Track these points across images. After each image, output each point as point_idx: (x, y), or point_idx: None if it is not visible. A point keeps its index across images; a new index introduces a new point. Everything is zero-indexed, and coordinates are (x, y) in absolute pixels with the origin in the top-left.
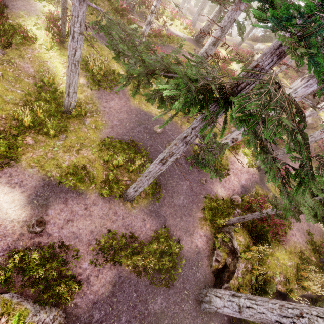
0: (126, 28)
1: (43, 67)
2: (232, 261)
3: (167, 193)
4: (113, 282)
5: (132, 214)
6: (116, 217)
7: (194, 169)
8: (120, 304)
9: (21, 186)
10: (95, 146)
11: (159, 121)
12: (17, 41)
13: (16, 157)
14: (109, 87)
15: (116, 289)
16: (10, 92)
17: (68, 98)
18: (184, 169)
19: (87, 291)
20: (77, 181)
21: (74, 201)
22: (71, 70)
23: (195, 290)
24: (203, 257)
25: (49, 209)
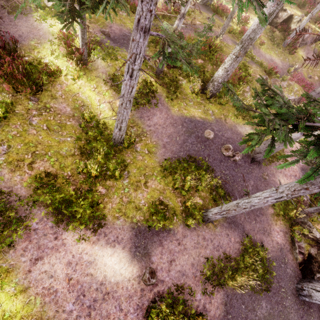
0: (176, 40)
1: (77, 101)
2: (318, 252)
3: (235, 199)
4: (223, 302)
5: (217, 233)
6: (206, 242)
7: (253, 166)
8: (235, 318)
9: (119, 242)
10: (157, 173)
11: (205, 124)
12: (44, 81)
13: (102, 214)
14: (147, 102)
15: (227, 307)
16: (63, 144)
17: (119, 132)
18: (245, 169)
19: (208, 318)
20: (163, 220)
21: (167, 240)
22: (125, 107)
23: (289, 286)
24: (287, 253)
25: (152, 257)
